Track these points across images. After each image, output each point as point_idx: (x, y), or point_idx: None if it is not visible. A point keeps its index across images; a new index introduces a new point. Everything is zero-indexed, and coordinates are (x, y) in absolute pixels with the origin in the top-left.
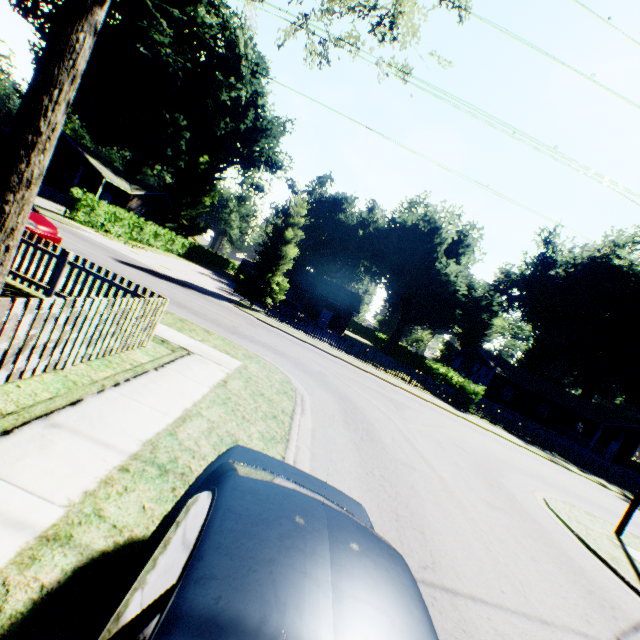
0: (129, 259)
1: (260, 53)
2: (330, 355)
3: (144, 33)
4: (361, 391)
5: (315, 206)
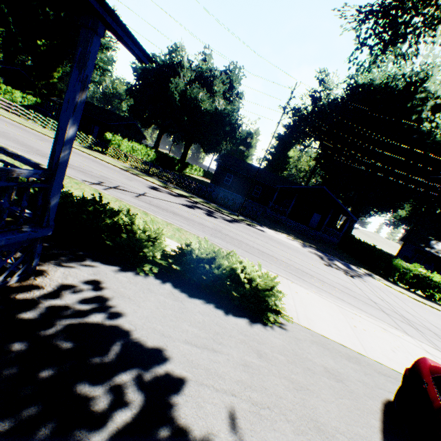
0: None
1: None
2: None
3: None
4: None
5: (139, 75)
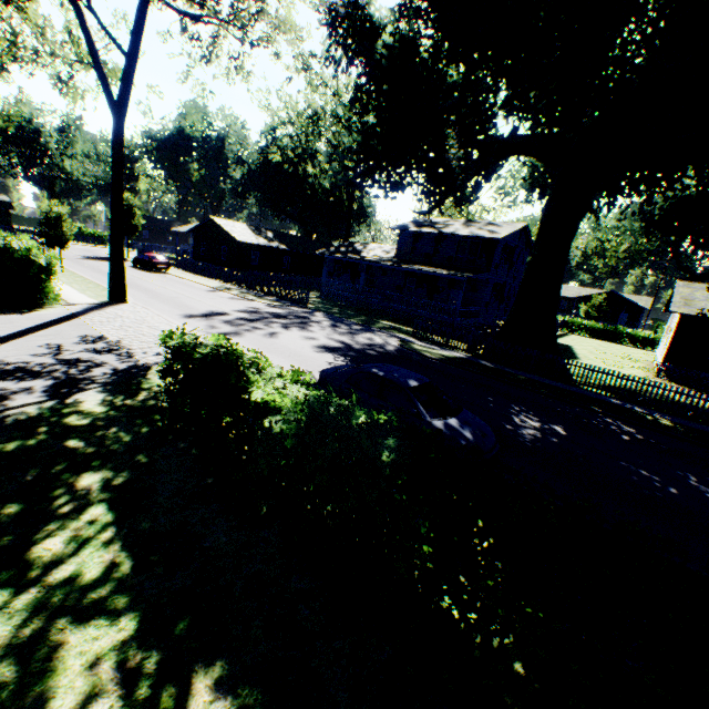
0: None
1: None
2: None
3: None
4: None
5: None
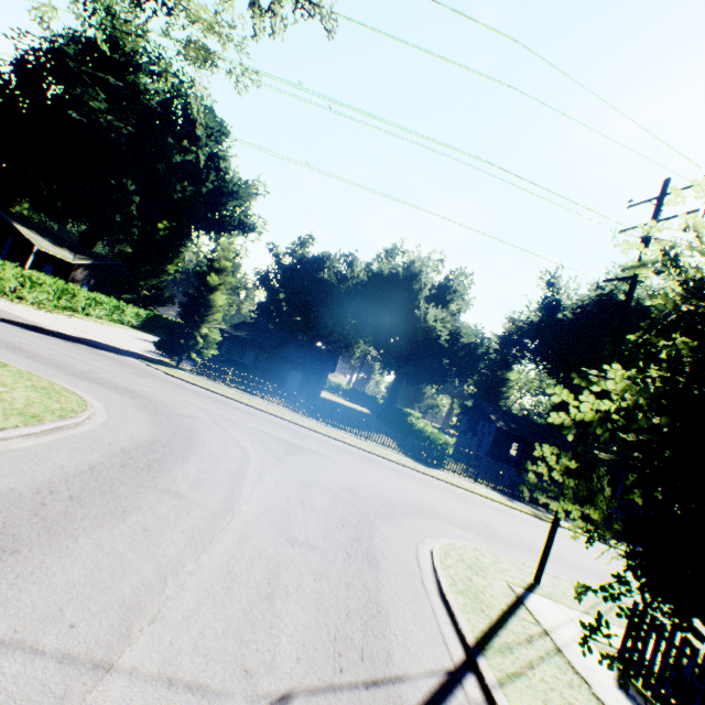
0: (8, 315)
1: (218, 118)
2: (254, 409)
3: (79, 101)
4: (242, 435)
5: (295, 267)
